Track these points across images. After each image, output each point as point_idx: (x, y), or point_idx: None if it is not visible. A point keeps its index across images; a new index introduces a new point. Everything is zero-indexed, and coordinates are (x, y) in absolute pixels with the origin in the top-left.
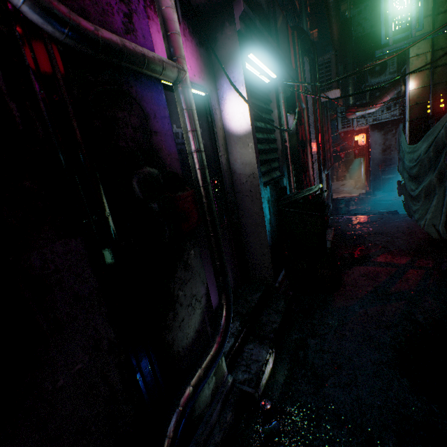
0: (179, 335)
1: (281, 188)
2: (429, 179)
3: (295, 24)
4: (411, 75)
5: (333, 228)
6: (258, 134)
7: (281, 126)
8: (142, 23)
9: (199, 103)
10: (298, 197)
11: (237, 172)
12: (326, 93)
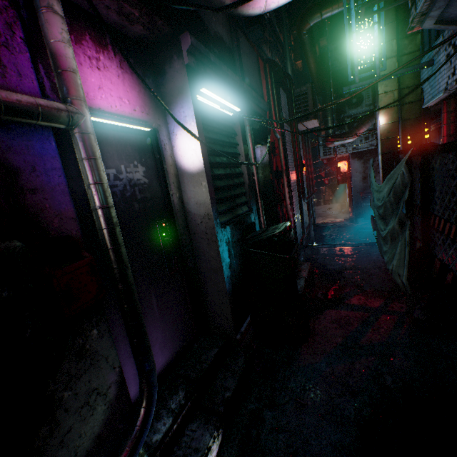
0: (61, 454)
1: (248, 225)
2: (393, 225)
3: (279, 55)
4: (380, 111)
5: (310, 262)
6: (217, 170)
7: (248, 159)
8: (17, 58)
9: (143, 139)
10: (262, 237)
11: (191, 212)
12: (304, 123)
